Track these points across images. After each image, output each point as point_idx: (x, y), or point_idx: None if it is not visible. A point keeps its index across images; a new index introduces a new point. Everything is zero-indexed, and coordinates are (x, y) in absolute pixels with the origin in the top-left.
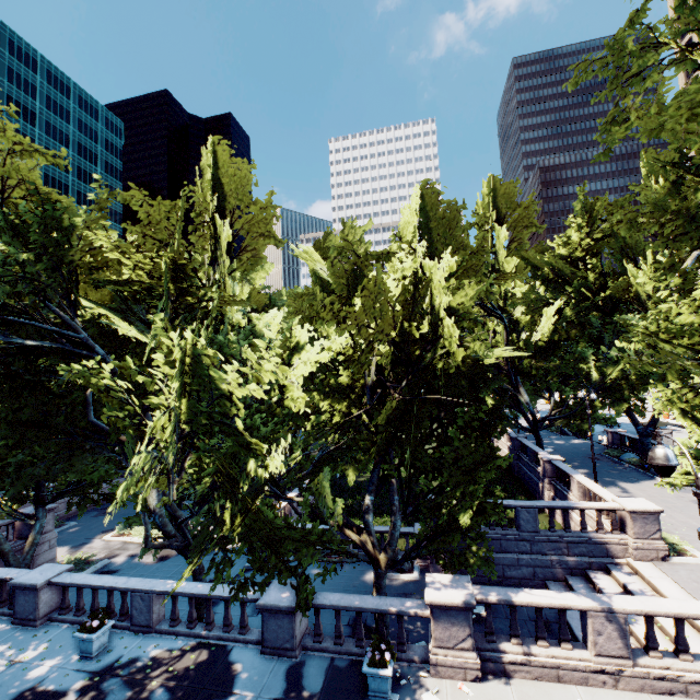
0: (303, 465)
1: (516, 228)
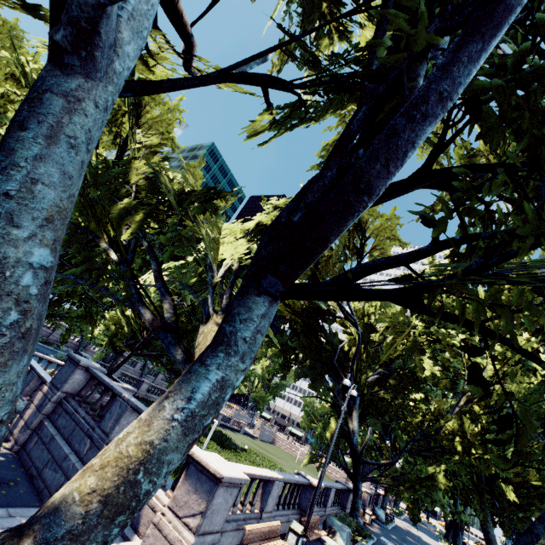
0: (71, 311)
1: (379, 236)
